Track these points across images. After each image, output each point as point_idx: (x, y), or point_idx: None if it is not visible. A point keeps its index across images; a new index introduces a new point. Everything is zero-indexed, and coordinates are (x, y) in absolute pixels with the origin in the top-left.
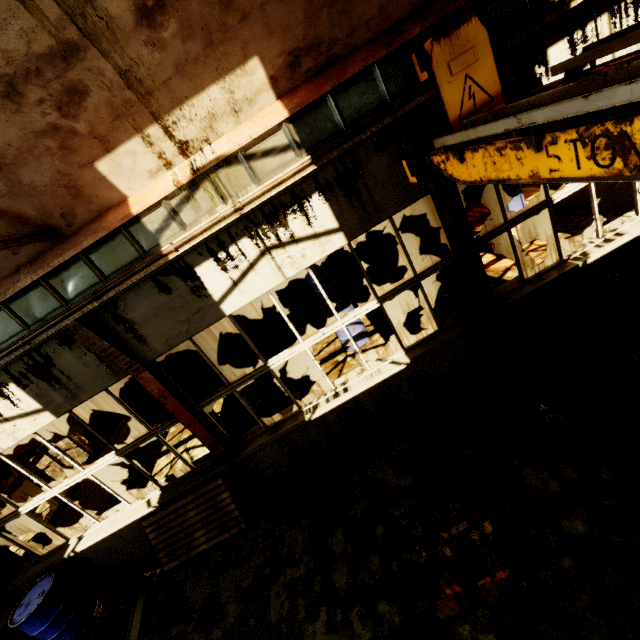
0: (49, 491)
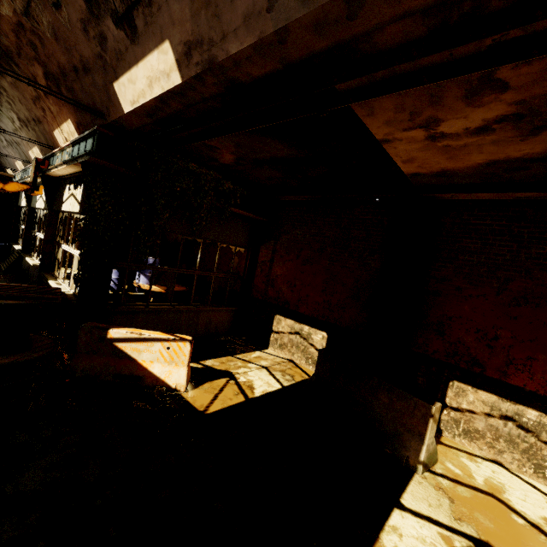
0: (24, 226)
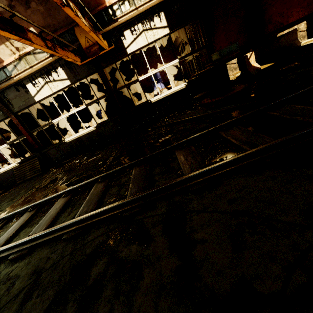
0: None
